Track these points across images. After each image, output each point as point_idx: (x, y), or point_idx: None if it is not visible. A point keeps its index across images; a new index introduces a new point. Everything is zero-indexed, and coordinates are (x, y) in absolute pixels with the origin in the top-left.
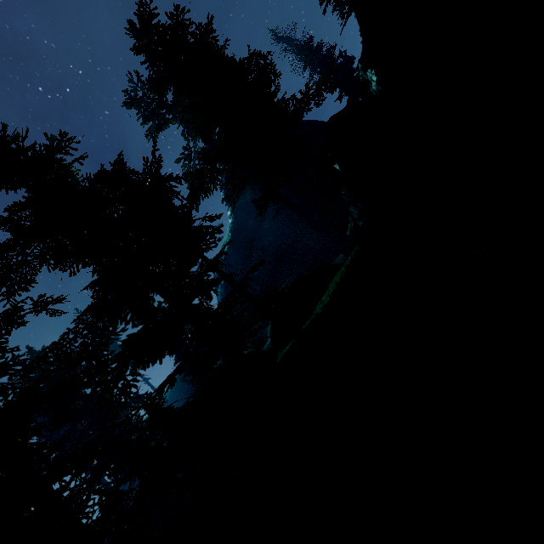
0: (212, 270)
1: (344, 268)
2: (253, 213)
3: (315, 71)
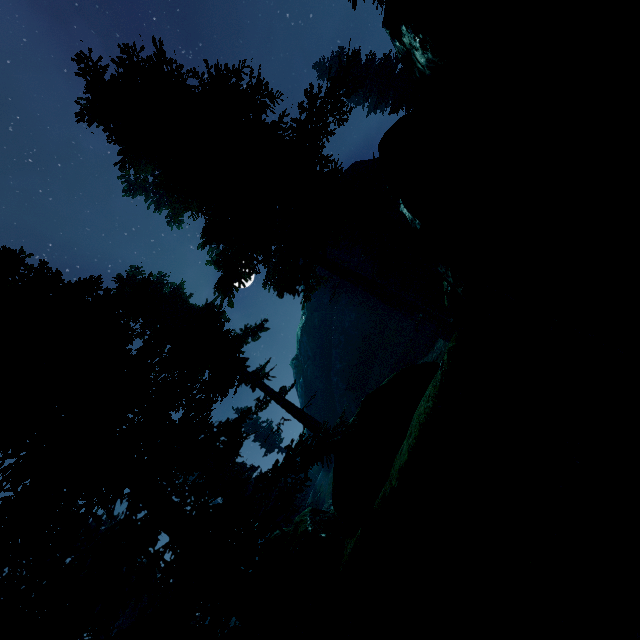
0: (254, 388)
1: (432, 387)
2: (327, 287)
3: (370, 92)
